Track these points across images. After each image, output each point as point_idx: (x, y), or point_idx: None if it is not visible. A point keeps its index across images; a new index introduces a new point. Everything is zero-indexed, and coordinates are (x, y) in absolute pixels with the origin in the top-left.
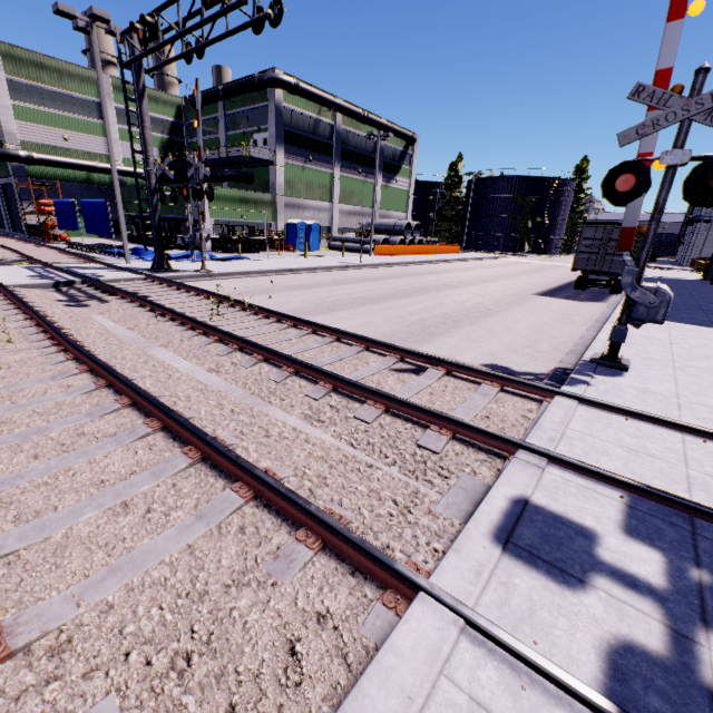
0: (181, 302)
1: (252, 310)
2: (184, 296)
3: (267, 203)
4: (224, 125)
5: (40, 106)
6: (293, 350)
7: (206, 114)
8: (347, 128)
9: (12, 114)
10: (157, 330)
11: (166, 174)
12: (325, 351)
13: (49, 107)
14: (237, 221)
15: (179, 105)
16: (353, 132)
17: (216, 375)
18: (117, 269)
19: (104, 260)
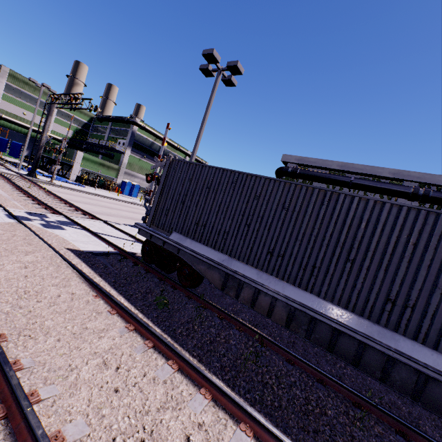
0: (24, 184)
1: (48, 192)
2: (28, 184)
3: (115, 169)
4: (109, 131)
5: (18, 98)
6: (43, 199)
7: (103, 124)
8: (168, 150)
9: (1, 97)
10: (2, 185)
11: (72, 143)
12: (55, 203)
13: (22, 99)
14: (95, 172)
15: (93, 117)
16: (172, 152)
17: (8, 195)
18: (10, 170)
19: (9, 167)
